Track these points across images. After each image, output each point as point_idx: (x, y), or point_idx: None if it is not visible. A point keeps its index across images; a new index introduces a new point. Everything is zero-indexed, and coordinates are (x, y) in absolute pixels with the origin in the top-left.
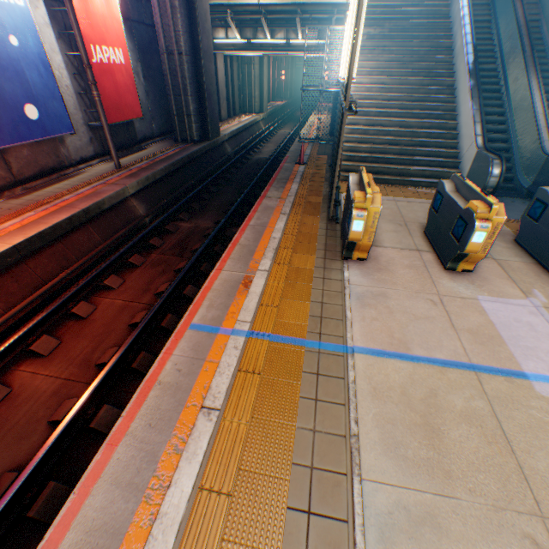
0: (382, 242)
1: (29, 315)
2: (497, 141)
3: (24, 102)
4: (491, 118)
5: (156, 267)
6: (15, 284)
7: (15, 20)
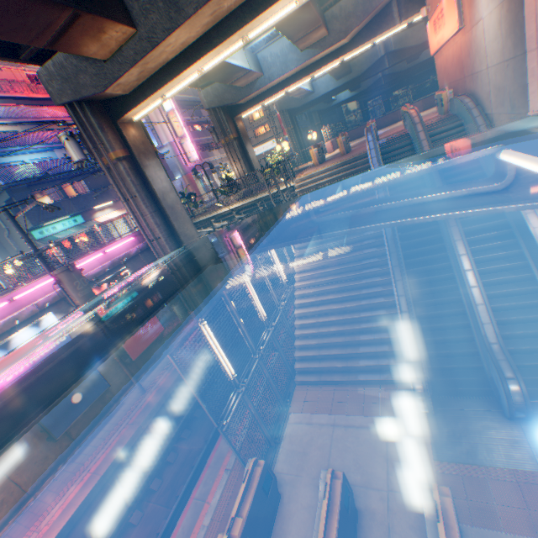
0: (288, 534)
1: None
2: (450, 302)
3: (72, 395)
4: (437, 276)
5: (147, 524)
6: None
7: None
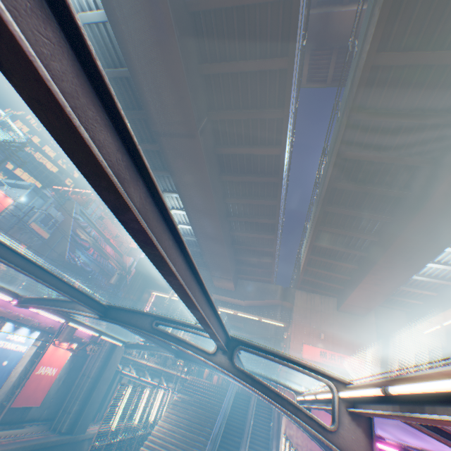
0: None
1: None
2: None
3: None
4: None
5: None
6: None
7: (16, 355)
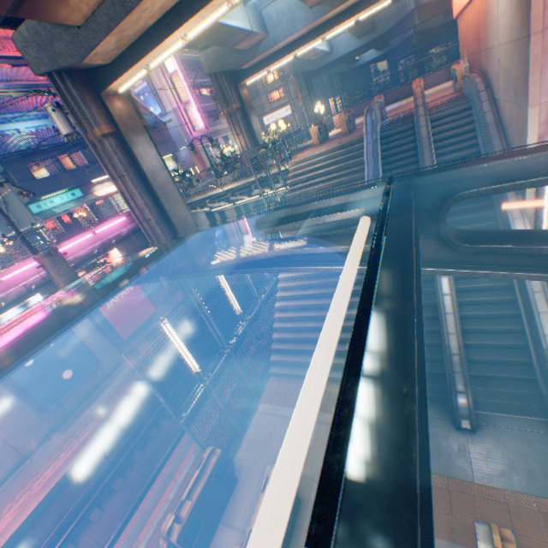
0: (237, 515)
1: (50, 547)
2: (426, 306)
3: (62, 371)
4: None
5: (127, 490)
6: (42, 527)
7: None
